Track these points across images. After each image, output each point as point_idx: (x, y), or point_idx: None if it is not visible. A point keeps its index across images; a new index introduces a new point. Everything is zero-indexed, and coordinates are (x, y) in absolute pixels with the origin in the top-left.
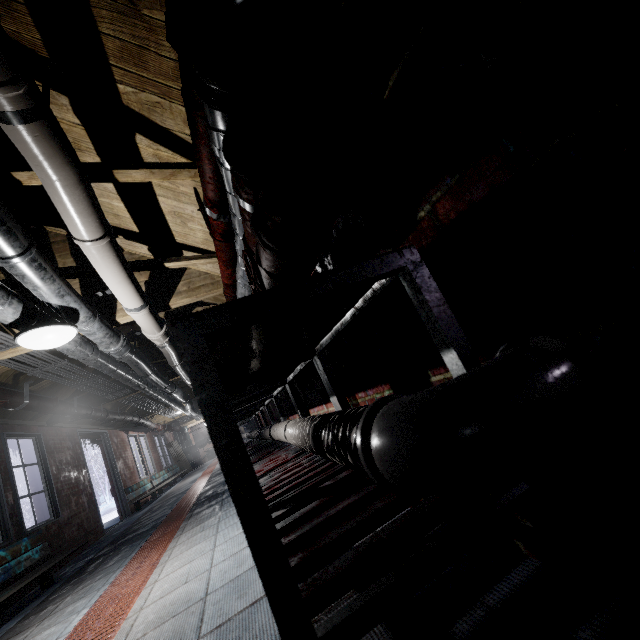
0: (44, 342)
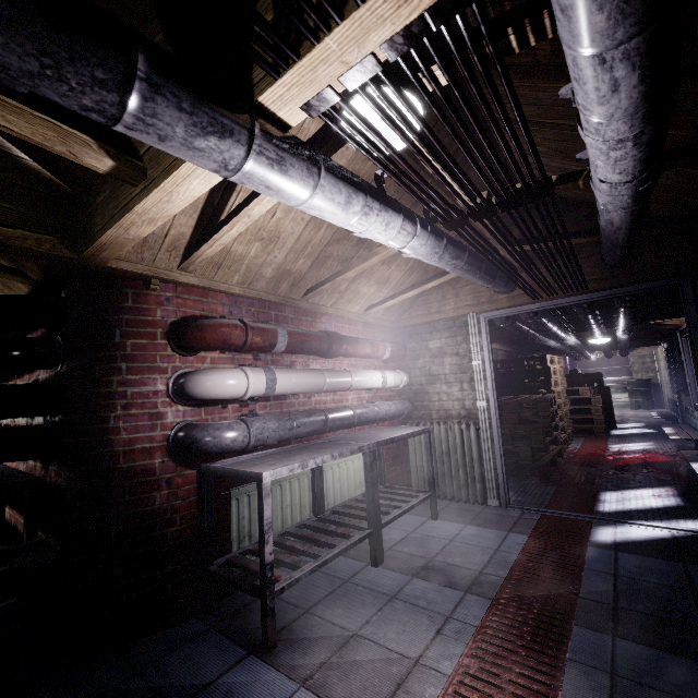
0: None
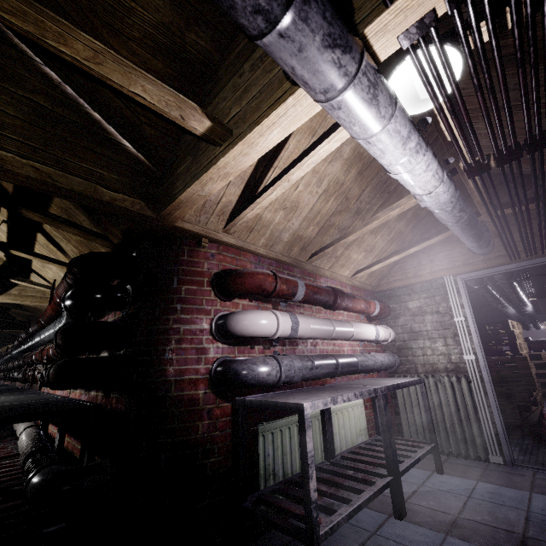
0: None
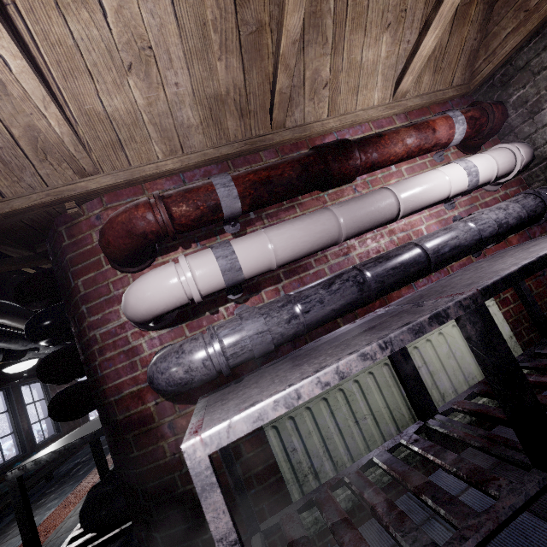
0: (18, 370)
